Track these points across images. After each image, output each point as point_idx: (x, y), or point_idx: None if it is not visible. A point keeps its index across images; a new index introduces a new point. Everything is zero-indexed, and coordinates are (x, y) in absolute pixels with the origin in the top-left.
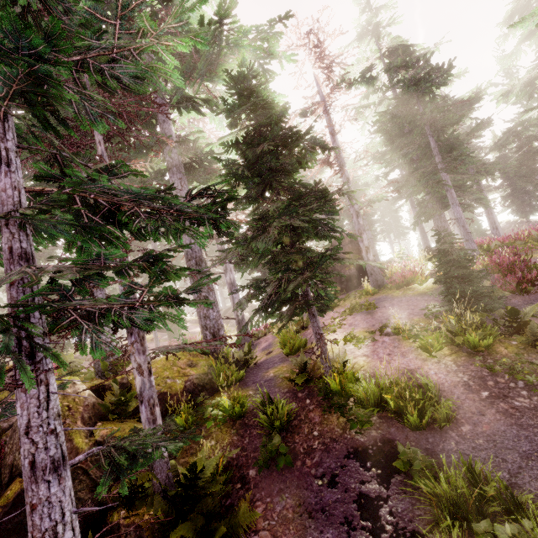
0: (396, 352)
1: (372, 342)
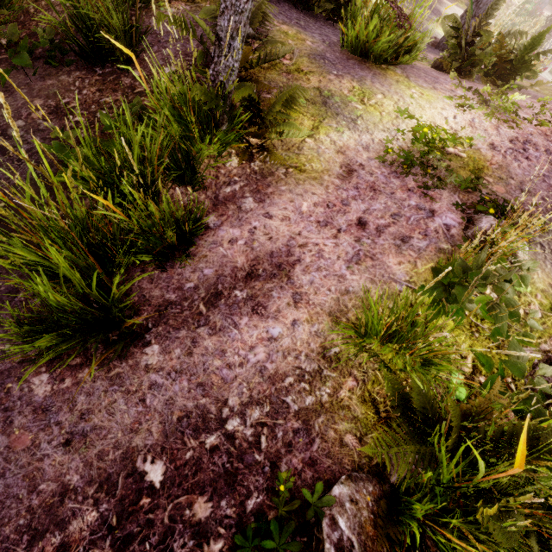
0: (369, 243)
1: (418, 188)
